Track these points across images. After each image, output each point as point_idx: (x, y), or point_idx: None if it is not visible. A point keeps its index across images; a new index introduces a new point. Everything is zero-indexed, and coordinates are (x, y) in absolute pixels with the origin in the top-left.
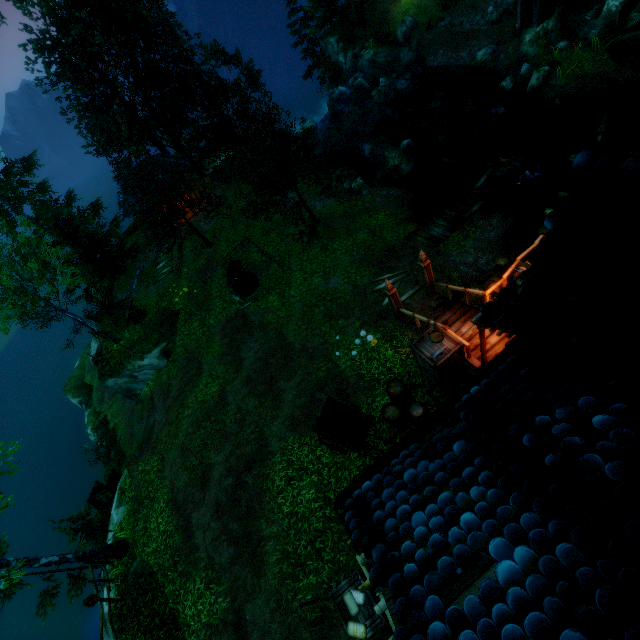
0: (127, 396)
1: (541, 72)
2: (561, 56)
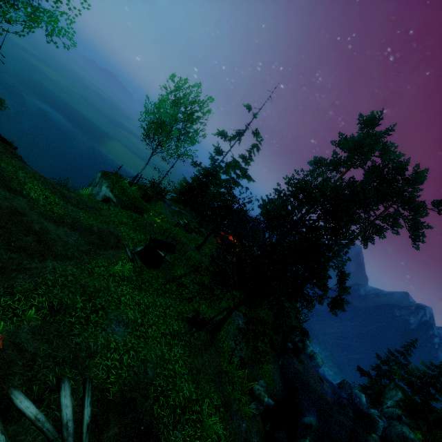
0: (88, 187)
1: None
2: None
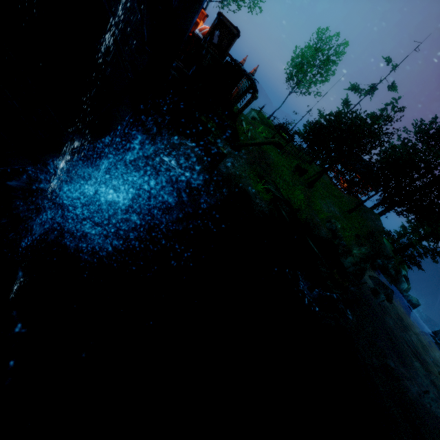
0: None
1: None
2: None
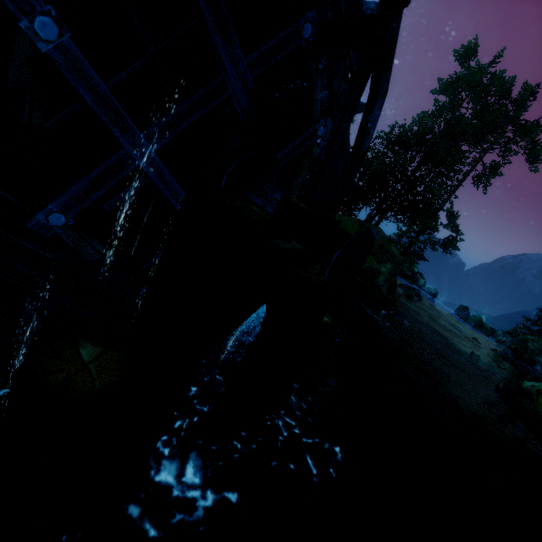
0: None
1: None
2: None
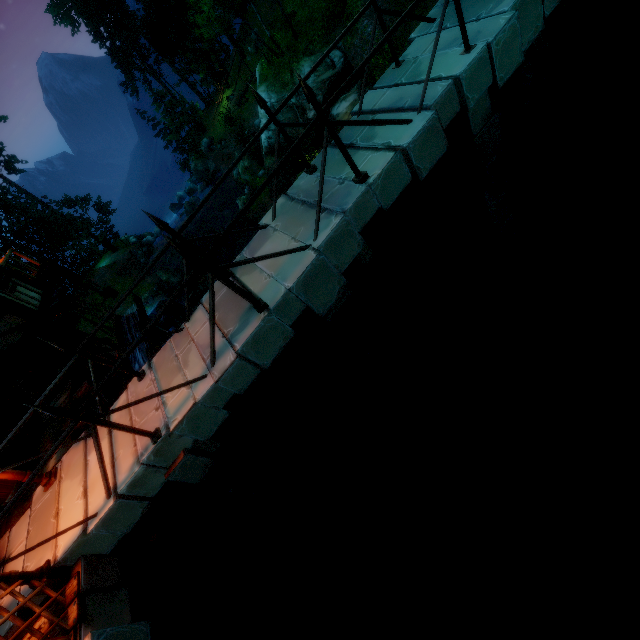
0: None
1: (241, 200)
2: (261, 182)
